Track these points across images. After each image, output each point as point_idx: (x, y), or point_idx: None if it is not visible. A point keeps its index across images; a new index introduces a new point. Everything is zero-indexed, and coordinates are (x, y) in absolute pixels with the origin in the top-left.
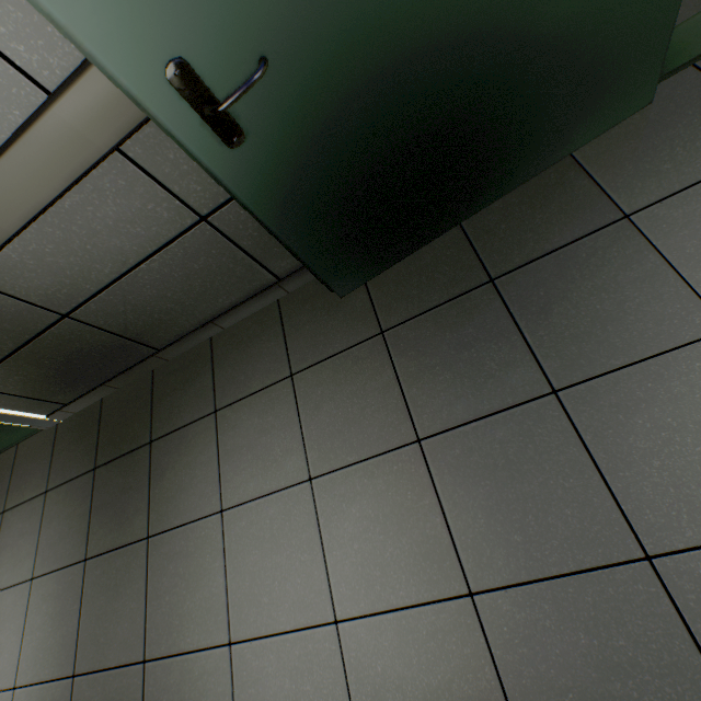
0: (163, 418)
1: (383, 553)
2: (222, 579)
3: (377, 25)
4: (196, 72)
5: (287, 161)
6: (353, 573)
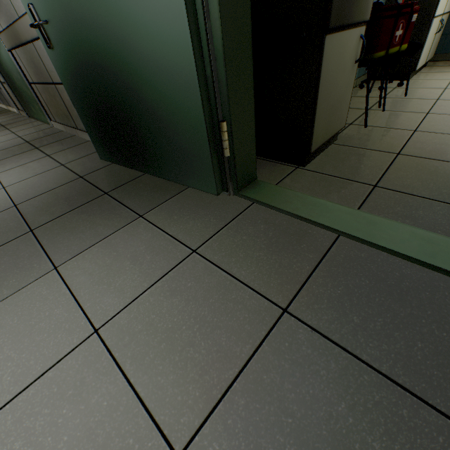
0: (49, 146)
1: None
2: None
3: (84, 41)
4: (38, 13)
5: (68, 70)
6: None
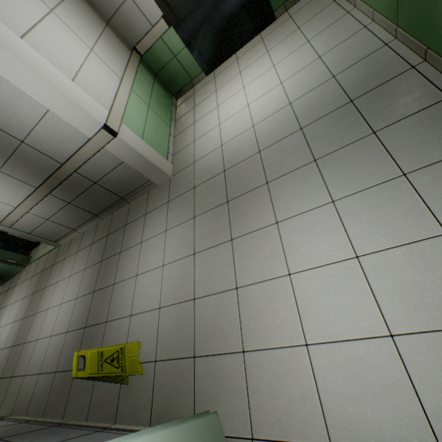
0: None
1: None
2: None
3: None
4: None
5: None
6: None
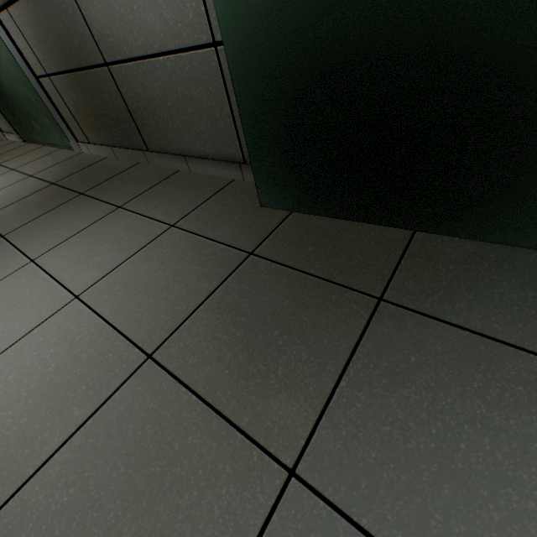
0: (103, 188)
1: (5, 408)
2: None
3: None
4: None
5: None
6: None
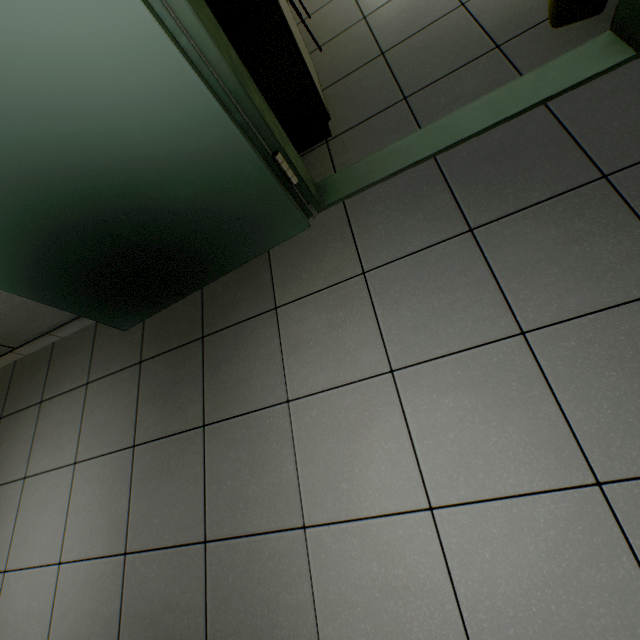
0: (12, 401)
1: (95, 521)
2: (13, 527)
3: (36, 209)
4: None
5: (17, 267)
6: (77, 532)
